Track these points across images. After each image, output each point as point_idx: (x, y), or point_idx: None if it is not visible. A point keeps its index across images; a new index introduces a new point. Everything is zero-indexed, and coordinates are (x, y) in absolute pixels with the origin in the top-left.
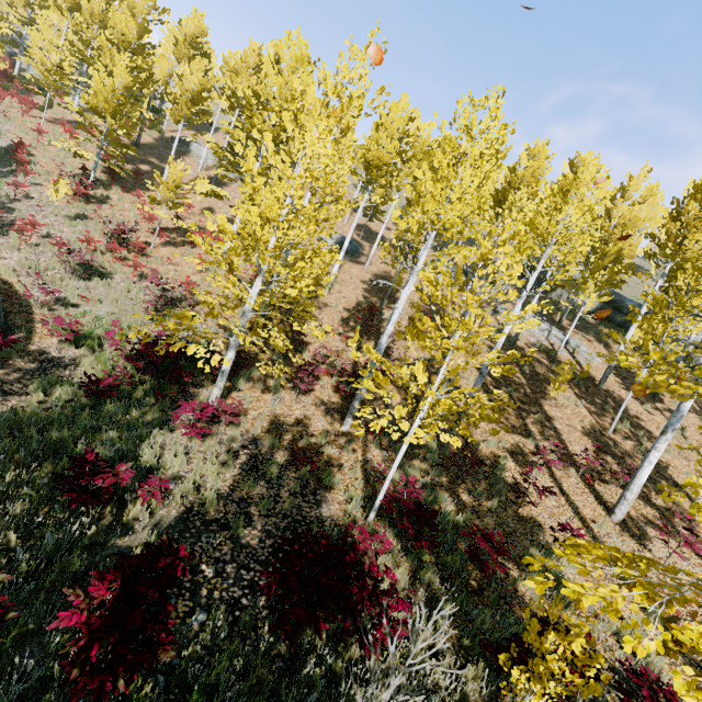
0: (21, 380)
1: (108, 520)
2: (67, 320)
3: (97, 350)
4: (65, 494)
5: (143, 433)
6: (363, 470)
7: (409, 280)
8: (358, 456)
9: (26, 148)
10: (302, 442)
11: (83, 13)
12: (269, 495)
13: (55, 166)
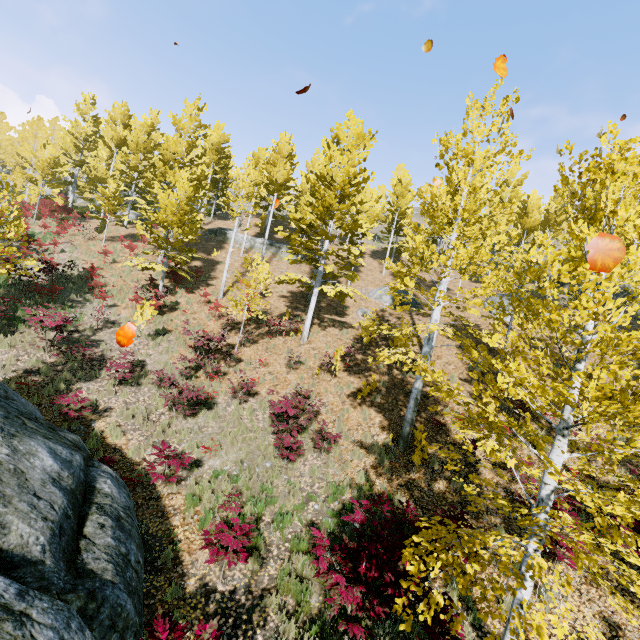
0: None
1: None
2: (208, 503)
3: (262, 551)
4: None
5: None
6: None
7: None
8: None
9: (95, 271)
10: None
11: (130, 145)
12: None
13: (123, 282)
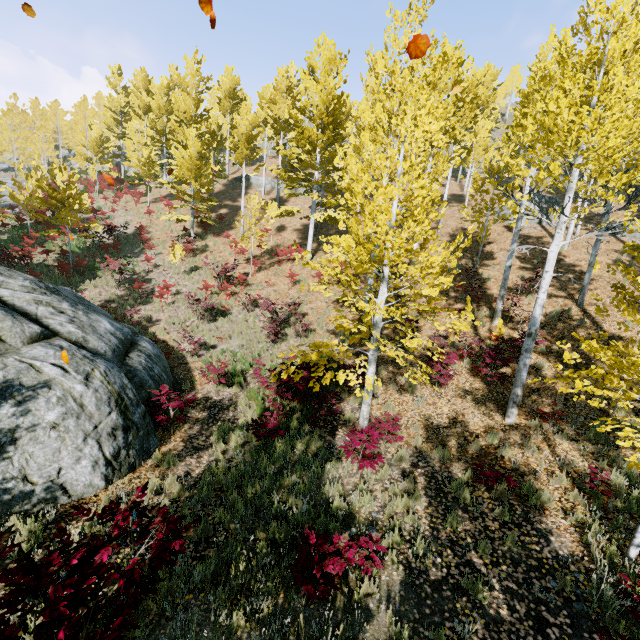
0: (202, 431)
1: (340, 600)
2: (214, 363)
3: (244, 385)
4: (302, 587)
5: (318, 470)
6: (565, 473)
7: (555, 234)
8: (546, 455)
9: (145, 229)
10: (471, 447)
11: (154, 111)
12: (477, 530)
13: (165, 235)
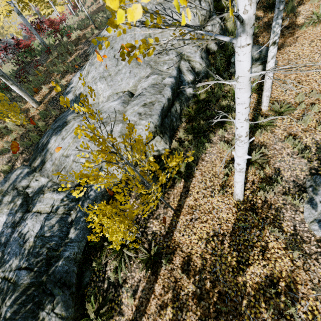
0: None
1: None
2: None
3: None
4: None
5: None
6: None
7: None
8: None
9: None
10: None
11: None
12: None
13: None
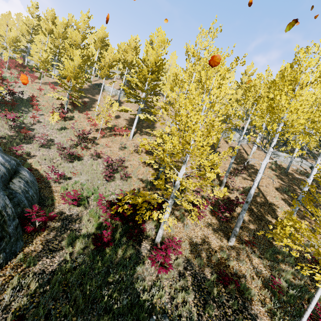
0: (56, 237)
1: None
2: (69, 189)
3: (87, 206)
4: None
5: (132, 271)
6: (258, 277)
7: (266, 156)
8: (249, 266)
9: (35, 98)
10: (213, 258)
11: (55, 34)
12: (221, 315)
13: (48, 104)
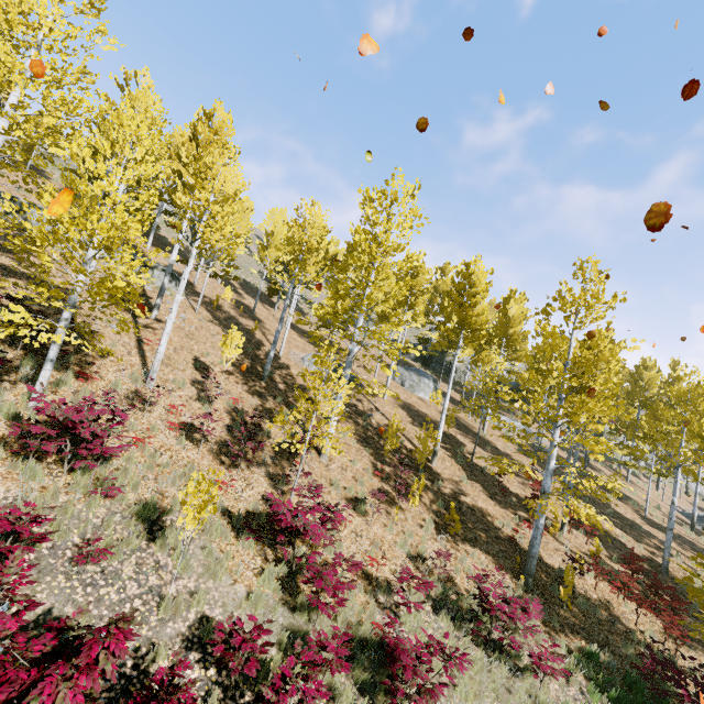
0: None
1: None
2: None
3: None
4: None
5: None
6: None
7: None
8: None
9: None
10: None
11: None
12: None
13: None
